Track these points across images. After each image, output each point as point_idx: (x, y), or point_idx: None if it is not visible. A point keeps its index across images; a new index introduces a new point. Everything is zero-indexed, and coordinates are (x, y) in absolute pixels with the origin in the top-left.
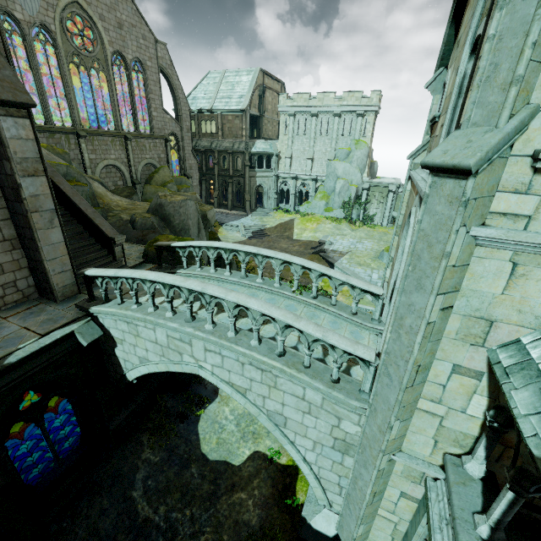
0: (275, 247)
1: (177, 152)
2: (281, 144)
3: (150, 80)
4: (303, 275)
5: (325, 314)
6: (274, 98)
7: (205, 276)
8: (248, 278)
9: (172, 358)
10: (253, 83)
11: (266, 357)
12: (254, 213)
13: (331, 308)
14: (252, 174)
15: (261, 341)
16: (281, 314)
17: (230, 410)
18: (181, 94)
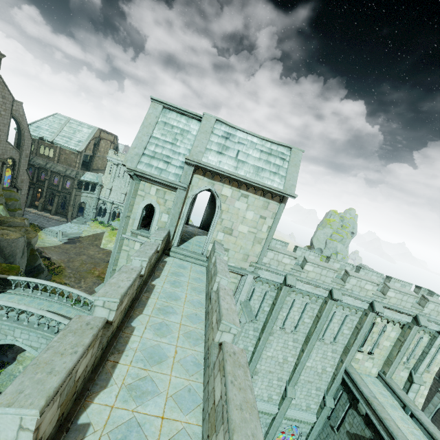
0: (84, 253)
1: (11, 170)
2: (105, 179)
3: (0, 123)
4: (98, 277)
5: (85, 313)
6: (107, 144)
7: (26, 295)
8: (50, 297)
9: (1, 338)
10: (91, 136)
11: (50, 334)
12: (74, 221)
13: (87, 311)
14: (78, 193)
15: (49, 328)
16: (59, 318)
17: (23, 367)
18: (27, 132)
